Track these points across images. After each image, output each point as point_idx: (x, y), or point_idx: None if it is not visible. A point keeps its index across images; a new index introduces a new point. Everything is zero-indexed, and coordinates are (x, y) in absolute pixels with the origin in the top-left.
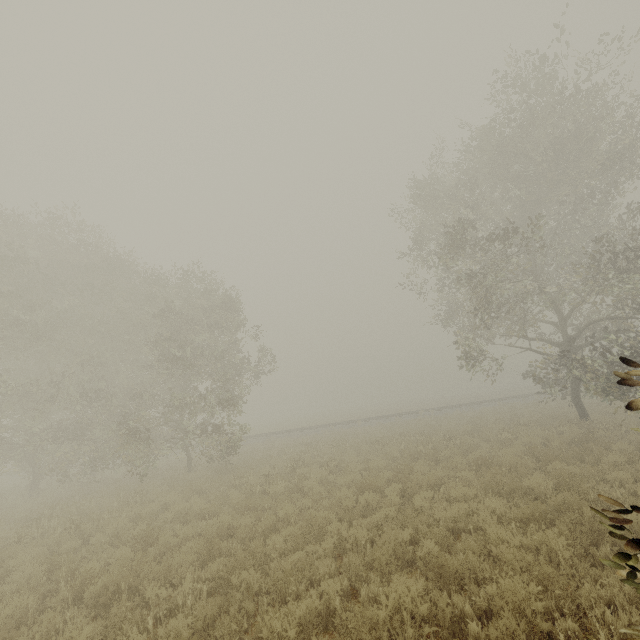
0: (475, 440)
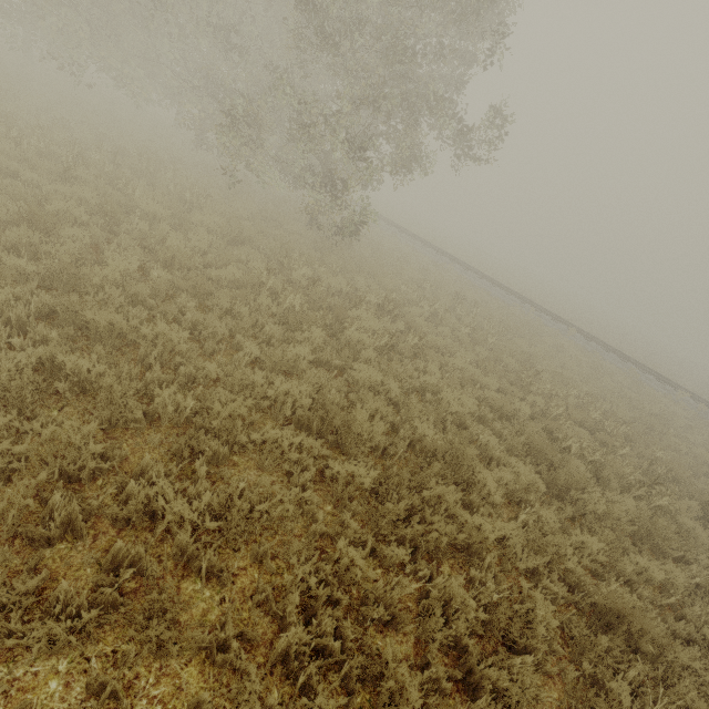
0: (701, 533)
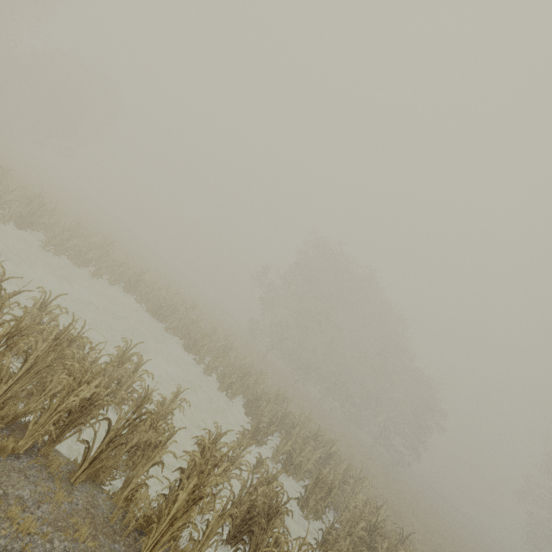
0: None
